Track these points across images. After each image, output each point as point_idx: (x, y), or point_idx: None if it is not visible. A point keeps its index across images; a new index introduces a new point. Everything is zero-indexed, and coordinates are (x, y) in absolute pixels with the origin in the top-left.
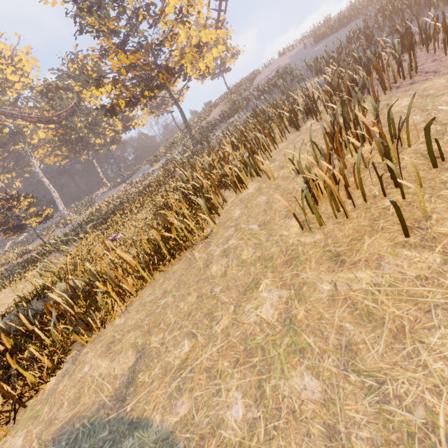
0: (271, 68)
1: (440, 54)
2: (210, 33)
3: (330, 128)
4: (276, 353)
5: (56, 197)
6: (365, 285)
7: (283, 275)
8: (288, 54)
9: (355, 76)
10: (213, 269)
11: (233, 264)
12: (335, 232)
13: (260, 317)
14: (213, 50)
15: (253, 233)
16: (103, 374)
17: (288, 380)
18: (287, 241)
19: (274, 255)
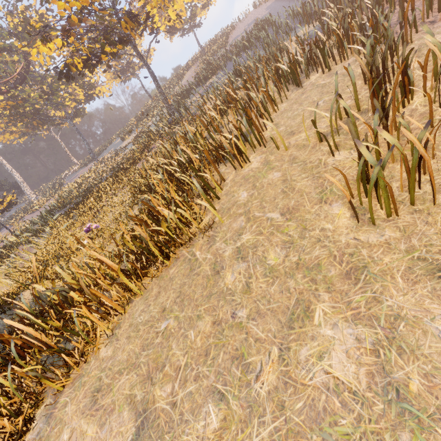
0: (246, 22)
1: None
2: None
3: (367, 75)
4: None
5: (19, 179)
6: None
7: (350, 298)
8: (265, 5)
9: (374, 11)
10: (228, 279)
11: (257, 272)
12: (419, 226)
13: (333, 377)
14: None
15: (275, 225)
16: None
17: None
18: (336, 239)
19: (322, 261)
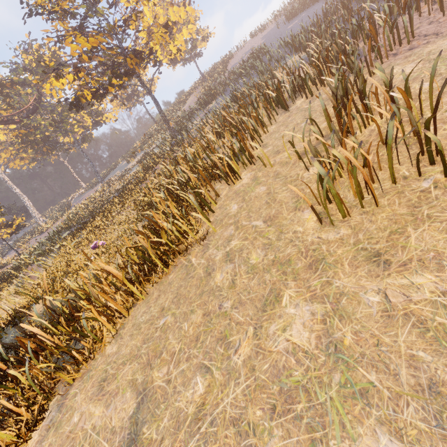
0: (244, 51)
1: (436, 15)
2: (178, 11)
3: (333, 102)
4: (326, 397)
5: (27, 203)
6: (430, 295)
7: (310, 283)
8: (261, 35)
9: (346, 46)
10: (218, 279)
11: (241, 271)
12: (365, 224)
13: (292, 343)
14: (183, 30)
15: (258, 231)
16: (97, 427)
17: (355, 441)
18: (304, 238)
19: (292, 257)
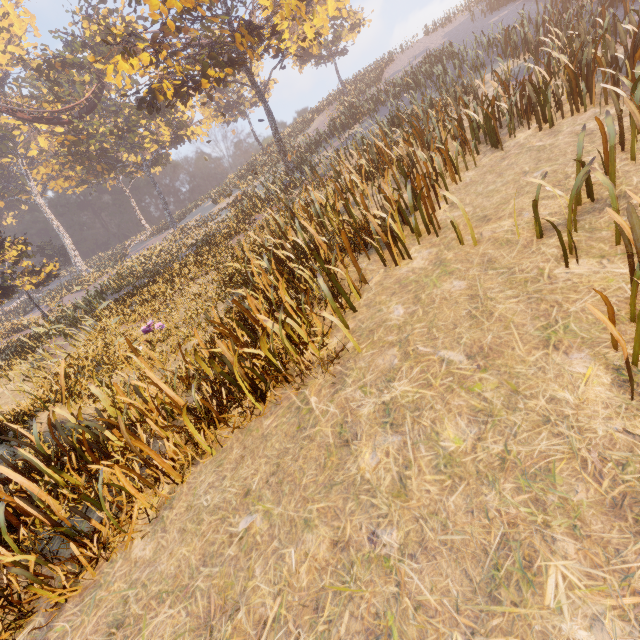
0: (412, 53)
1: None
2: None
3: None
4: None
5: (68, 243)
6: None
7: (629, 564)
8: (441, 31)
9: None
10: (365, 461)
11: (421, 459)
12: None
13: None
14: (329, 2)
15: (456, 374)
16: None
17: None
18: (584, 424)
19: (555, 465)
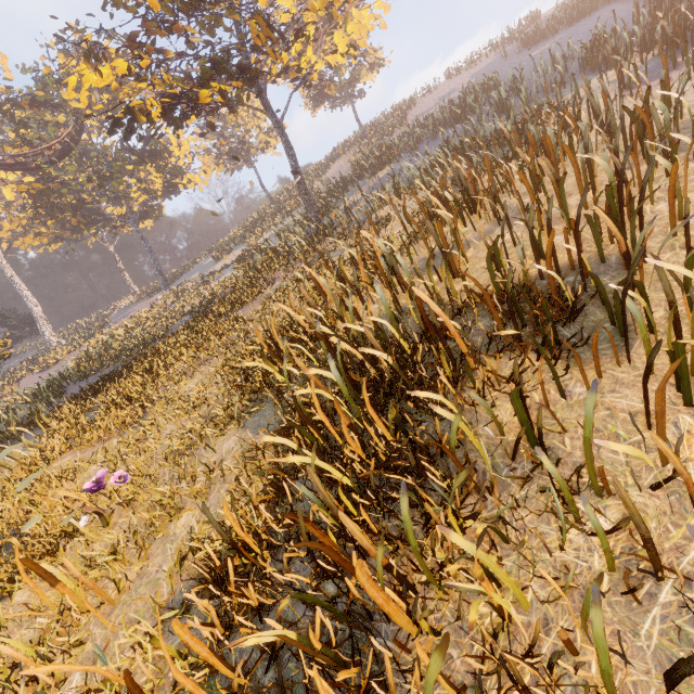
0: (436, 95)
1: None
2: None
3: None
4: None
5: (36, 310)
6: None
7: None
8: (467, 73)
9: None
10: None
11: None
12: None
13: None
14: (364, 12)
15: None
16: None
17: None
18: None
19: None
